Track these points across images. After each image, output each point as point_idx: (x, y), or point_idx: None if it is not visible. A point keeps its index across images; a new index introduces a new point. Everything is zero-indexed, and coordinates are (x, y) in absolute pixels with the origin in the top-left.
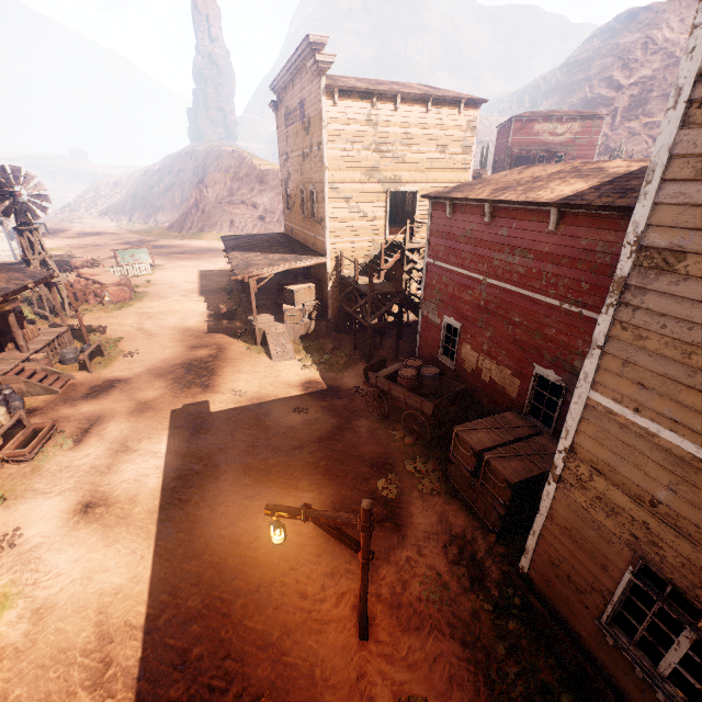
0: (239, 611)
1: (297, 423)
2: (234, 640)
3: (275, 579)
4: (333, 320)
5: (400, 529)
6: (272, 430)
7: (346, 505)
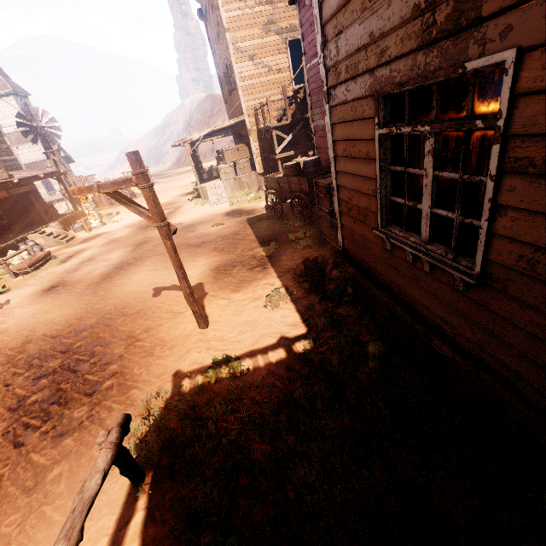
0: (119, 323)
1: (212, 231)
2: (107, 336)
3: (153, 305)
4: (262, 173)
5: (267, 270)
6: (192, 237)
7: (228, 264)
